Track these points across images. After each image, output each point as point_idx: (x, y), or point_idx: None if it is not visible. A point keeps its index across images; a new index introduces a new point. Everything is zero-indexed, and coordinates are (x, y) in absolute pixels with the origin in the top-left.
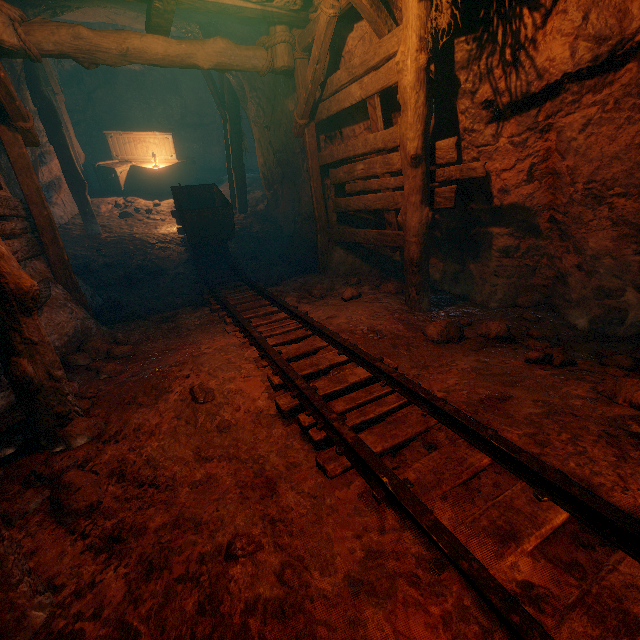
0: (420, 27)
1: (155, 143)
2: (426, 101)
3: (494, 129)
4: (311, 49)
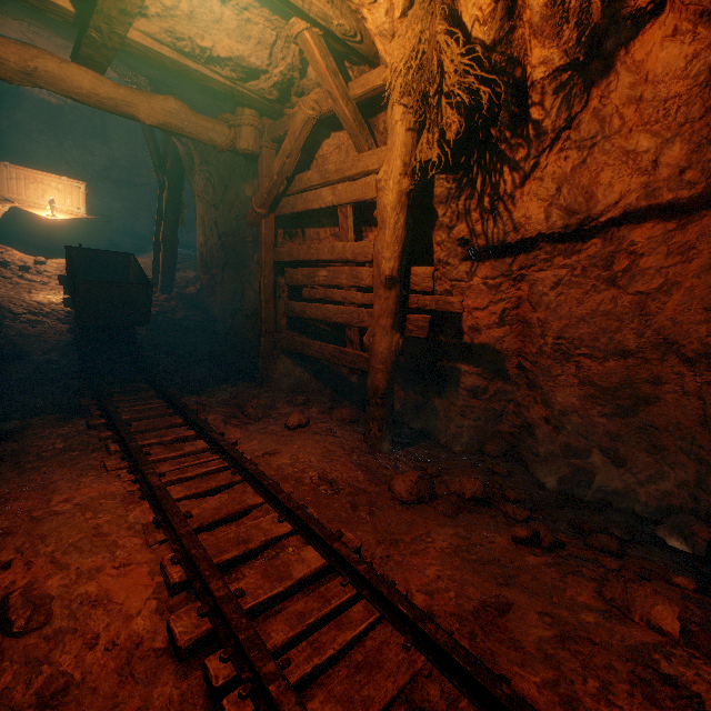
0: (405, 153)
1: (58, 188)
2: (406, 224)
3: (468, 267)
4: (281, 142)
